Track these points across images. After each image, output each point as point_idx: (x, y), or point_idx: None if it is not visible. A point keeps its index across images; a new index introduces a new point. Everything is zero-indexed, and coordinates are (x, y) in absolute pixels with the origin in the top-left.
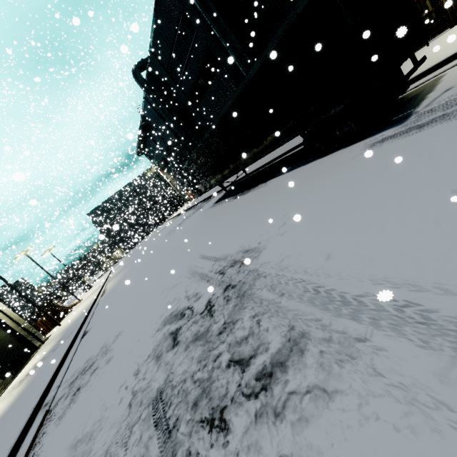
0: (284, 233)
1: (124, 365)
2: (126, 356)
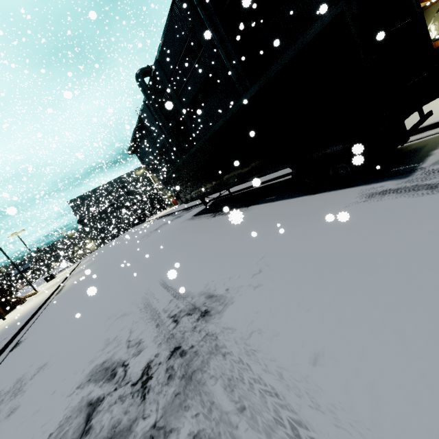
0: (258, 286)
1: (19, 436)
2: (29, 417)
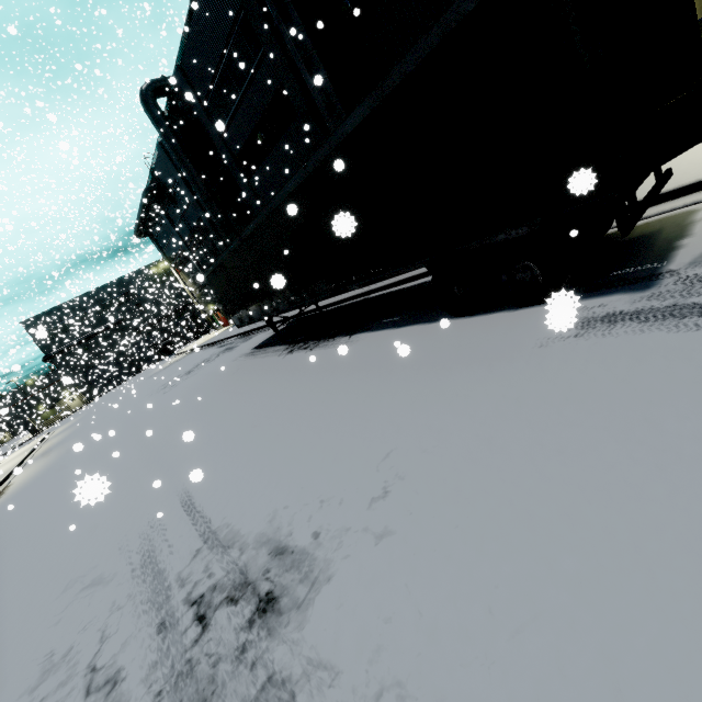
0: (385, 536)
1: None
2: None
